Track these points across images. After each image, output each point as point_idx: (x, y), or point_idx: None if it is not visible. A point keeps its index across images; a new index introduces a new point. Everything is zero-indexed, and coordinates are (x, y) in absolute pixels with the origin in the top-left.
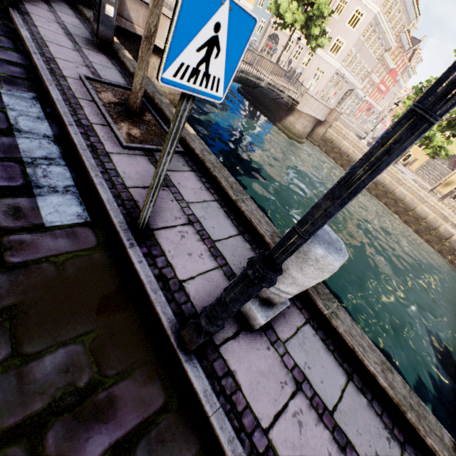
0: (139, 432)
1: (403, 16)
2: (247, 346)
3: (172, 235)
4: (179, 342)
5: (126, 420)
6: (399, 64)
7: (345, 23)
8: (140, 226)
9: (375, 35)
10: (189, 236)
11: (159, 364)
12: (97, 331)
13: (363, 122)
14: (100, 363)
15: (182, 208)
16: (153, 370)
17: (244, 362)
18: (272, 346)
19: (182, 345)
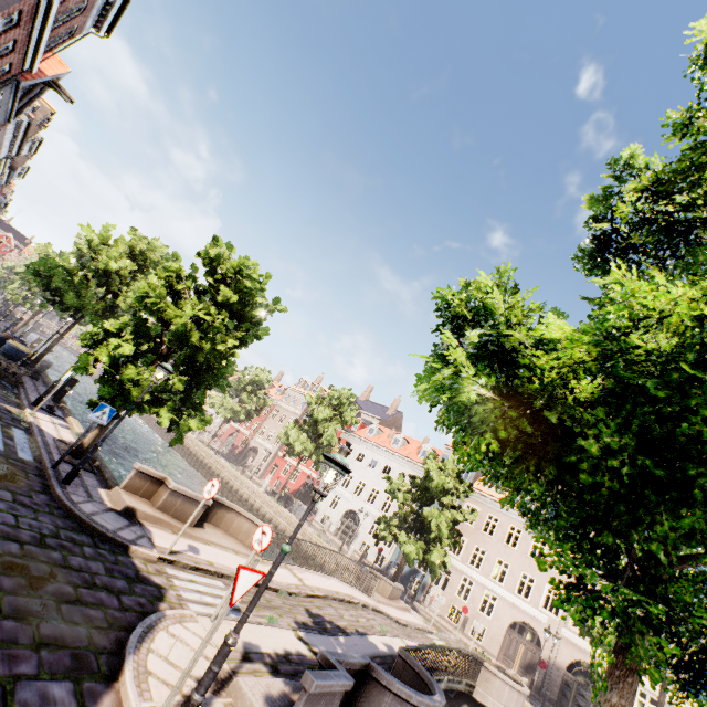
0: None
1: None
2: None
3: None
4: None
5: None
6: None
7: None
8: None
9: None
10: None
11: None
12: None
13: None
14: None
15: None
16: None
17: None
18: None
19: None
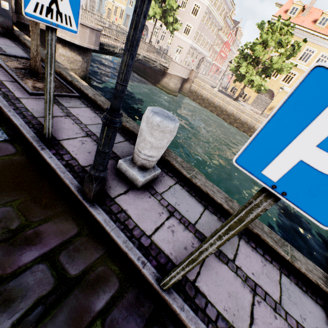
0: (60, 247)
1: (225, 6)
2: (135, 197)
3: (74, 143)
4: (84, 197)
5: (50, 242)
6: (229, 38)
7: (189, 13)
8: (47, 136)
9: (210, 20)
10: (88, 143)
11: (72, 213)
12: (22, 199)
13: (215, 78)
14: (26, 215)
15: (81, 128)
16: (68, 216)
17: (133, 205)
18: (152, 196)
19: (86, 198)
